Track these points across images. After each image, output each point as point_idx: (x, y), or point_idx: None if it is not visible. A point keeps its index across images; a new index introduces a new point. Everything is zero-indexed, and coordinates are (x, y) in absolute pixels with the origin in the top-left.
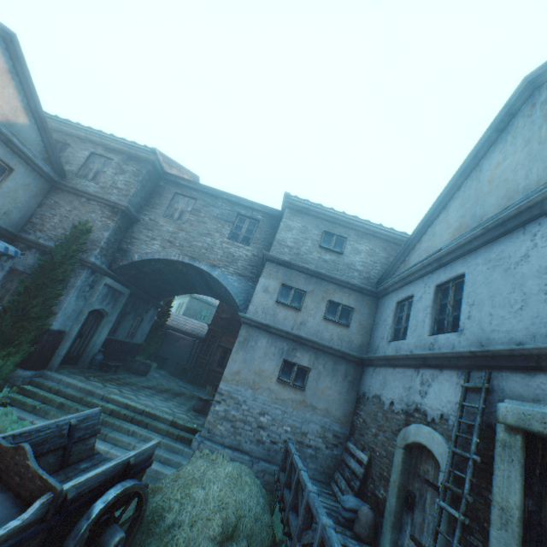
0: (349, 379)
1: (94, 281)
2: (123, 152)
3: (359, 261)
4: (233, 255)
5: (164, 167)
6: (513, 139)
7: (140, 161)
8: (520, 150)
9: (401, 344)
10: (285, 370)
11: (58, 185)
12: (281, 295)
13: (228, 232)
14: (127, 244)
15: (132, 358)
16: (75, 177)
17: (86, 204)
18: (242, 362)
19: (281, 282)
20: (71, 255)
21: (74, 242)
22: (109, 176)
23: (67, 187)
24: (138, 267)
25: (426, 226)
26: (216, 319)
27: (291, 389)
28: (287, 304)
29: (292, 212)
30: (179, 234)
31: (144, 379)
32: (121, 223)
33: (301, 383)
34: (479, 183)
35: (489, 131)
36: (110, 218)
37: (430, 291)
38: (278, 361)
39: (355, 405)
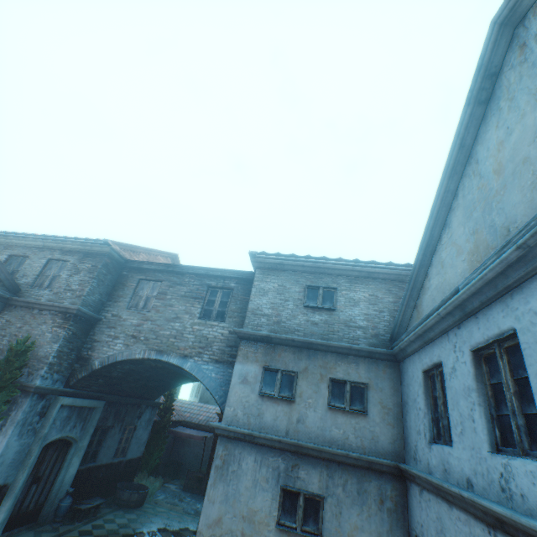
0: (387, 505)
1: (46, 406)
2: (79, 251)
3: (359, 313)
4: (207, 337)
5: (124, 256)
6: (510, 102)
7: (96, 256)
8: (530, 110)
9: (447, 454)
10: (286, 505)
11: (11, 301)
12: (265, 383)
13: (199, 310)
14: (88, 350)
15: (125, 482)
16: (30, 288)
17: (38, 316)
18: (223, 502)
19: (263, 364)
20: (0, 386)
21: (8, 367)
22: (64, 279)
23: (19, 302)
24: (104, 374)
25: (428, 255)
26: None
27: None
28: (274, 396)
29: (264, 271)
30: (144, 325)
31: (135, 516)
32: (76, 328)
33: (314, 526)
34: (482, 178)
35: (468, 107)
36: (61, 326)
37: (465, 360)
38: (274, 490)
39: None
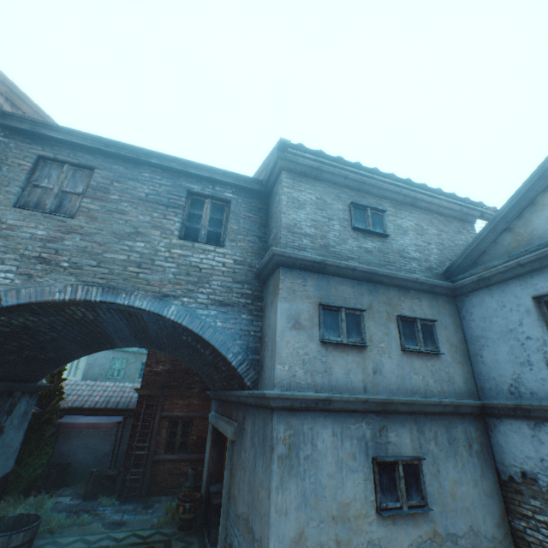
0: (475, 448)
1: None
2: None
3: (410, 244)
4: (199, 267)
5: None
6: None
7: None
8: None
9: None
10: (383, 483)
11: None
12: (326, 327)
13: (177, 225)
14: None
15: None
16: None
17: None
18: (300, 507)
19: (317, 302)
20: None
21: None
22: None
23: None
24: None
25: None
26: (149, 376)
27: (408, 519)
28: (345, 343)
29: (294, 176)
30: (66, 241)
31: None
32: None
33: (417, 496)
34: None
35: None
36: None
37: None
38: (365, 467)
39: (501, 495)
